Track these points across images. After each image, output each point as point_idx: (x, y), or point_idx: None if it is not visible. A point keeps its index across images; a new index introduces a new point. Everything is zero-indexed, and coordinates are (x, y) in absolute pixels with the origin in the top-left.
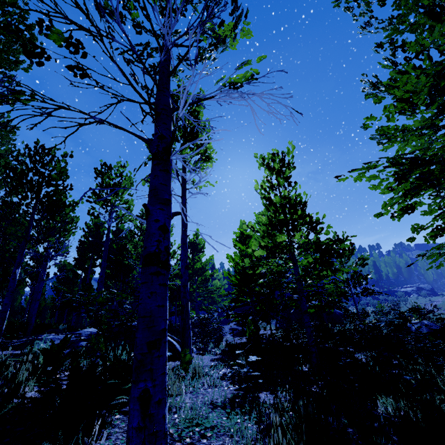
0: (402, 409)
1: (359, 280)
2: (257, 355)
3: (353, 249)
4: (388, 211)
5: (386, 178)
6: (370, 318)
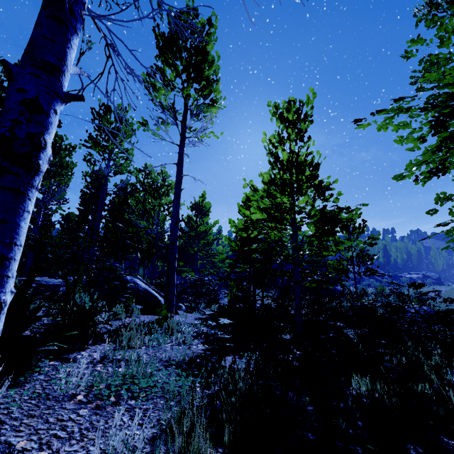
0: (377, 391)
1: (364, 259)
2: (236, 319)
3: (364, 227)
4: (412, 172)
5: (419, 127)
6: (369, 299)
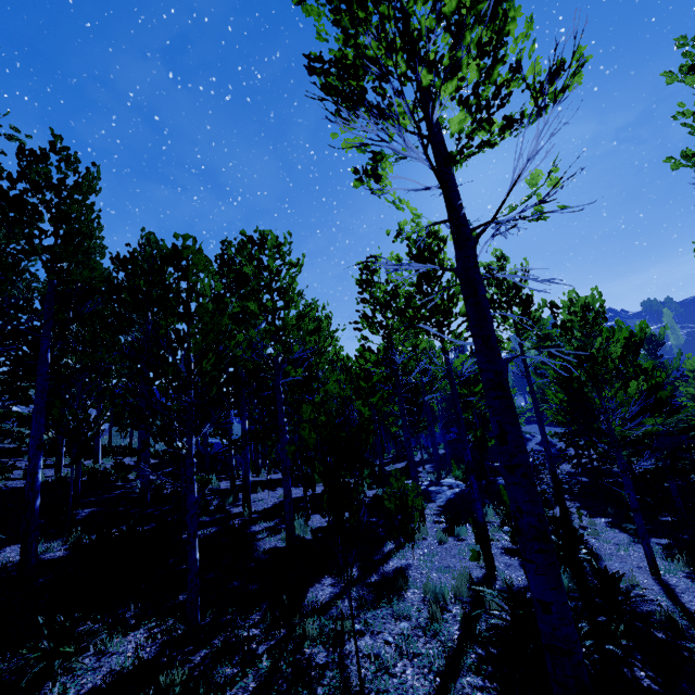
0: None
1: None
2: None
3: None
4: None
5: None
6: None
